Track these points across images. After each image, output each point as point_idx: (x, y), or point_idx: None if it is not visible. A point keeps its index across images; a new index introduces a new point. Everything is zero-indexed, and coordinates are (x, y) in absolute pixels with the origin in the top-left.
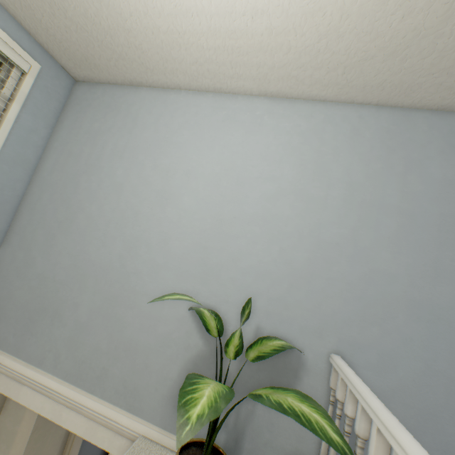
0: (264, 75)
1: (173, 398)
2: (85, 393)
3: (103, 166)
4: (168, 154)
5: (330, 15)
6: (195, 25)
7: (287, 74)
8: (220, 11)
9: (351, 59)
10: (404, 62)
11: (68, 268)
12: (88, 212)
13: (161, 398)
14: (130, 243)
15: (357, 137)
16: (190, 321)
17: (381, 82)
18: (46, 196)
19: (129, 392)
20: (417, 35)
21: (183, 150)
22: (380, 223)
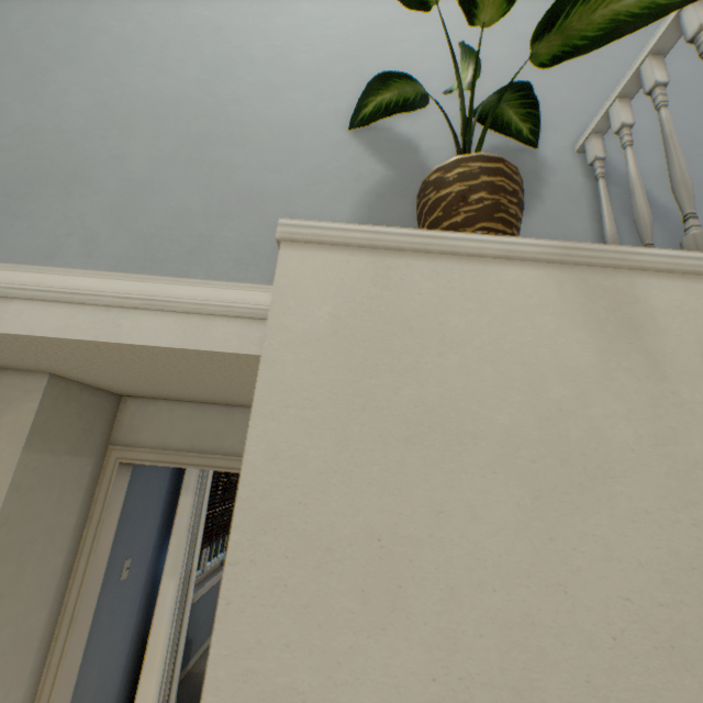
0: None
1: None
2: (169, 280)
3: None
4: None
5: None
6: None
7: None
8: None
9: None
10: None
11: (89, 111)
12: (118, 33)
13: None
14: (216, 65)
15: None
16: (353, 146)
17: None
18: (16, 19)
19: (265, 258)
20: None
21: None
22: None
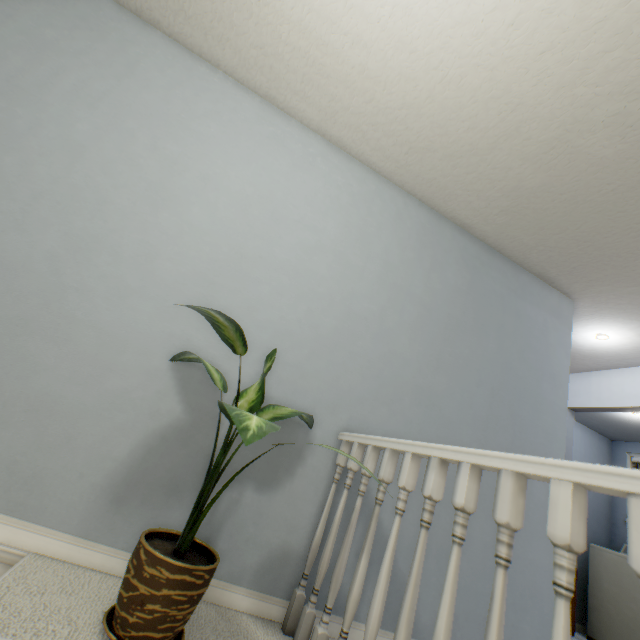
0: (334, 112)
1: (112, 488)
2: None
3: (49, 102)
4: (179, 140)
5: (420, 91)
6: (286, 7)
7: (357, 125)
8: (323, 12)
9: (419, 143)
10: (454, 170)
11: None
12: None
13: (89, 489)
14: (80, 241)
15: (400, 222)
16: (167, 377)
17: (432, 178)
18: None
19: (20, 482)
20: (471, 151)
21: (206, 146)
22: (405, 309)
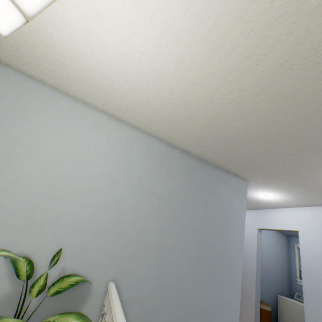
0: (107, 104)
1: None
2: None
3: None
4: (20, 127)
5: (143, 97)
6: (67, 61)
7: (120, 109)
8: (85, 64)
9: (151, 117)
10: (172, 129)
11: None
12: None
13: None
14: None
15: (149, 153)
16: (2, 268)
17: (163, 131)
18: None
19: None
20: (176, 122)
21: (36, 128)
22: (151, 202)
